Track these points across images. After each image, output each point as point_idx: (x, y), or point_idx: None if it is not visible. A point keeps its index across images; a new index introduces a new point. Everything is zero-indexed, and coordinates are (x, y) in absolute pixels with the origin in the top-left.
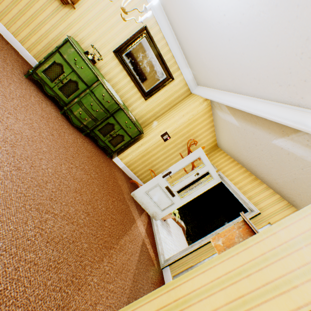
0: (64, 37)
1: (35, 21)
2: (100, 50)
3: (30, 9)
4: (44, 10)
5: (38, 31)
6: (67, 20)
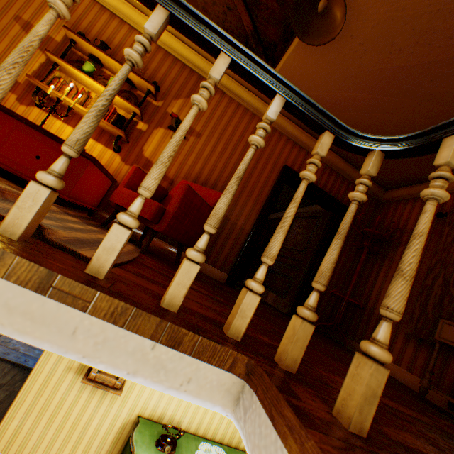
0: (120, 418)
1: (78, 426)
2: (172, 398)
3: (69, 417)
4: (88, 405)
5: (84, 435)
6: (119, 395)
